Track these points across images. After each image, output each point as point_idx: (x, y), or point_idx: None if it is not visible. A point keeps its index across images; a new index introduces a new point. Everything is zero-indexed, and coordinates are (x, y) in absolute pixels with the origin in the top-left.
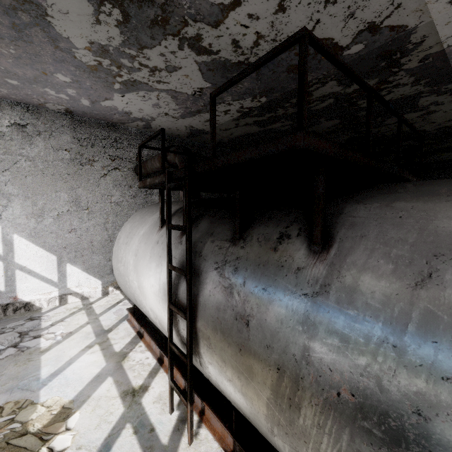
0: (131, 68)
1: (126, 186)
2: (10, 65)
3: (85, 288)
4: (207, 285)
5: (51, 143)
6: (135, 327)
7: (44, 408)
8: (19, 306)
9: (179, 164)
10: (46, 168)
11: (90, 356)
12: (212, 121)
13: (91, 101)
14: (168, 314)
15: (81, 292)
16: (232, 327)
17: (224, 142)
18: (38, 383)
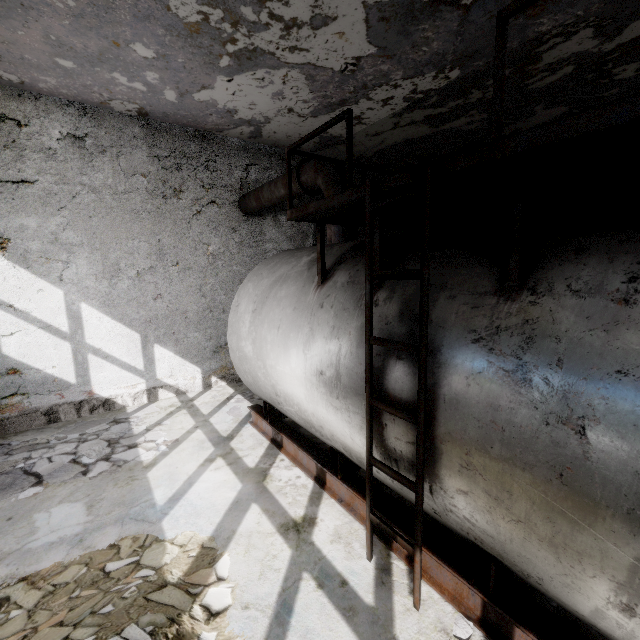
0: (253, 24)
1: (227, 229)
2: (66, 31)
3: (181, 379)
4: (459, 369)
5: (120, 164)
6: (265, 433)
7: (177, 548)
8: (96, 405)
9: (324, 187)
10: (116, 204)
11: (215, 473)
12: (501, 68)
13: (179, 92)
14: (367, 415)
15: (175, 385)
16: (536, 437)
17: (367, 156)
18: (156, 512)
